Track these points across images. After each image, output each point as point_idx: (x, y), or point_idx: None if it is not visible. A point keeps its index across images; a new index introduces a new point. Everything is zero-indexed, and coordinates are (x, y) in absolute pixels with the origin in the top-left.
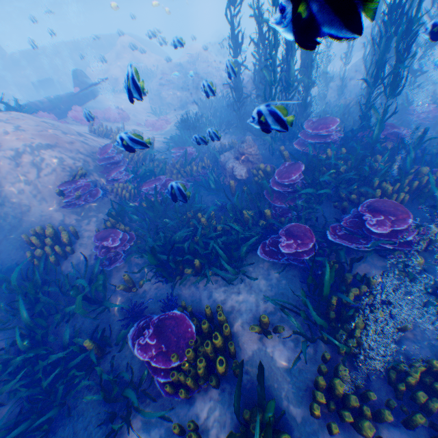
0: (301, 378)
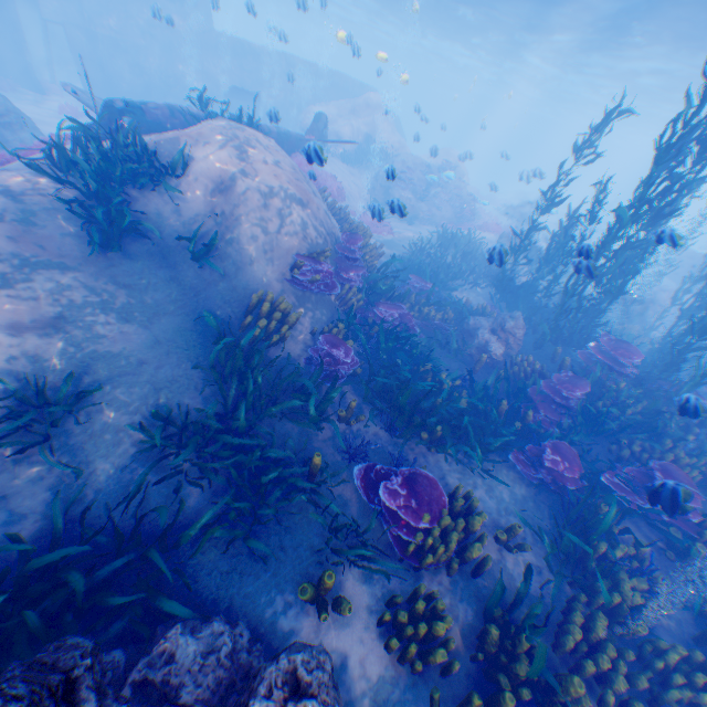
0: (542, 609)
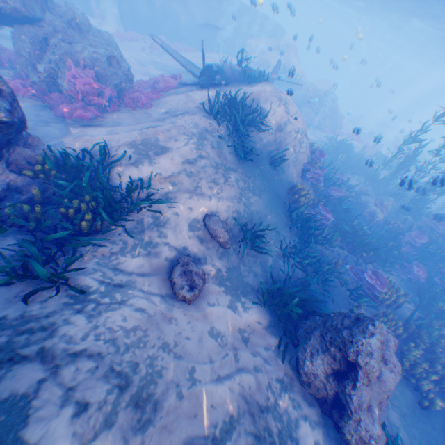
0: (417, 323)
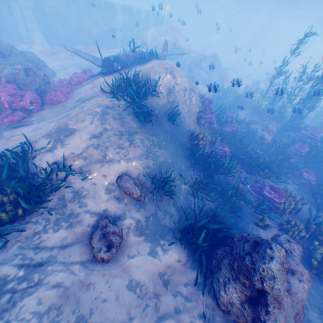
0: (317, 220)
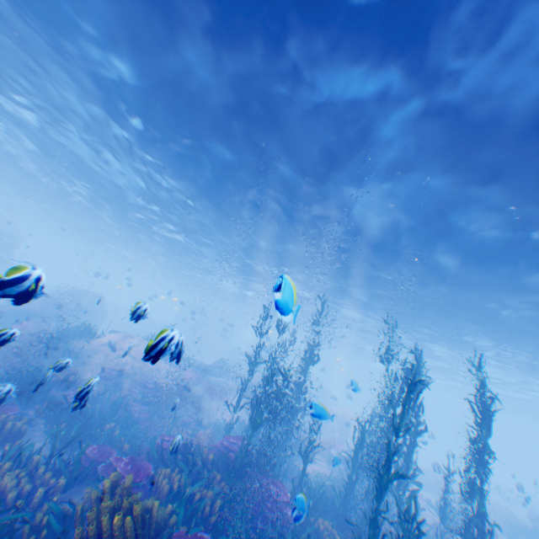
0: None
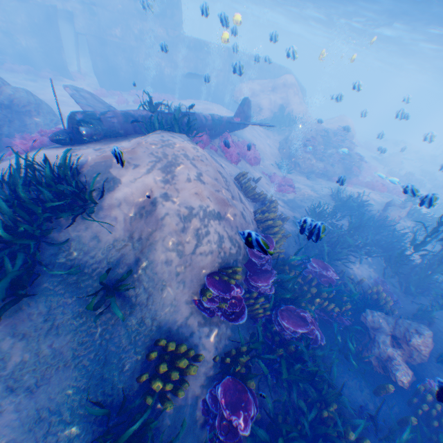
0: None
